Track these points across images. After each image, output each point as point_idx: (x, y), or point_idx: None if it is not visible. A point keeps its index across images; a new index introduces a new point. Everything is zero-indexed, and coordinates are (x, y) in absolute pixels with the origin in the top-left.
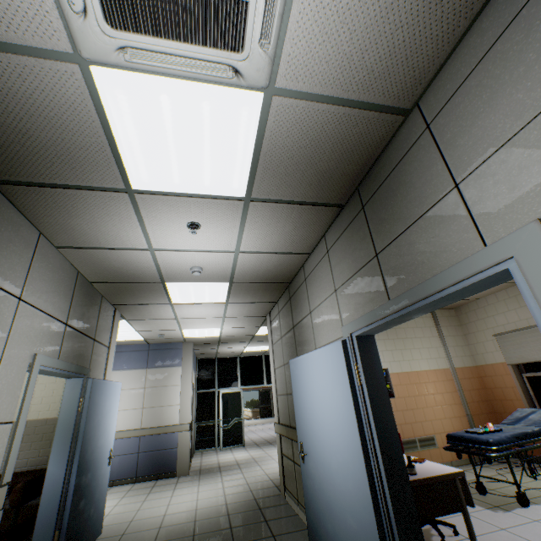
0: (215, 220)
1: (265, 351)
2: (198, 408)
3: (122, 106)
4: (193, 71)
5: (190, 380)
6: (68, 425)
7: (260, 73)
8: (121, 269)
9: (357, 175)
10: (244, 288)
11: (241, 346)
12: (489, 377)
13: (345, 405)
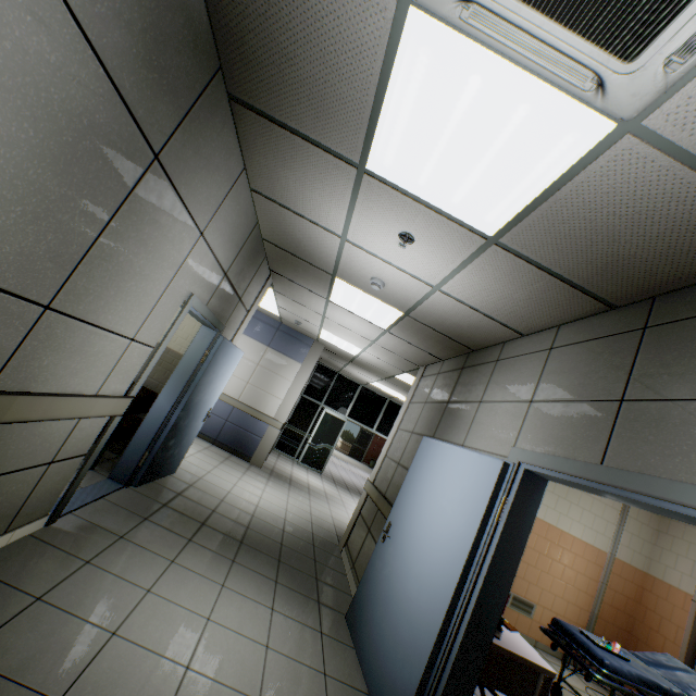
0: (435, 243)
1: (393, 397)
2: (295, 411)
3: (417, 69)
4: (539, 62)
5: (303, 383)
6: (188, 369)
7: (635, 99)
8: (300, 241)
9: (668, 282)
10: (416, 328)
11: (371, 377)
12: (654, 595)
13: (465, 527)
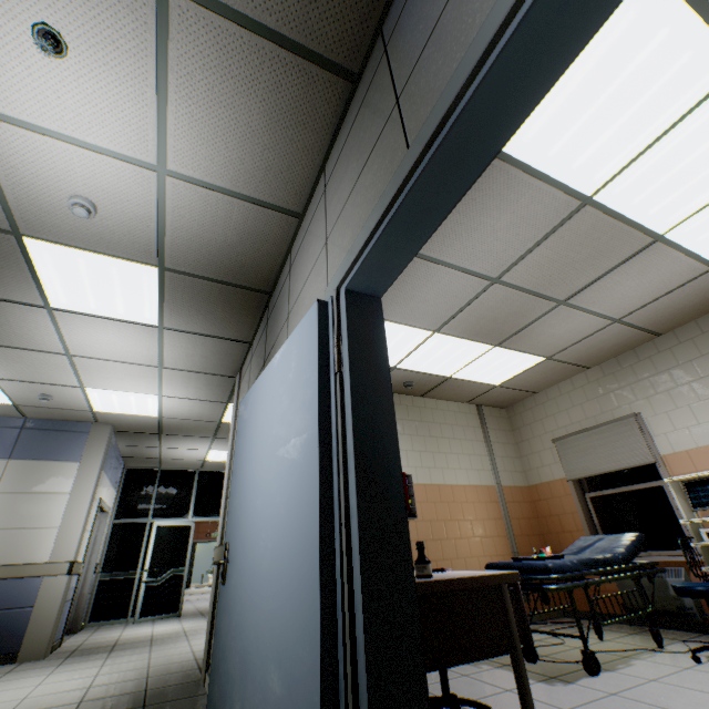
0: (98, 36)
1: None
2: (109, 550)
3: None
4: None
5: (91, 487)
6: None
7: None
8: None
9: None
10: (190, 292)
11: (200, 446)
12: (543, 501)
13: (304, 420)
